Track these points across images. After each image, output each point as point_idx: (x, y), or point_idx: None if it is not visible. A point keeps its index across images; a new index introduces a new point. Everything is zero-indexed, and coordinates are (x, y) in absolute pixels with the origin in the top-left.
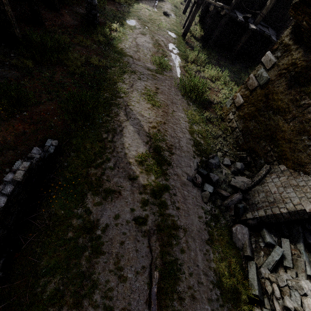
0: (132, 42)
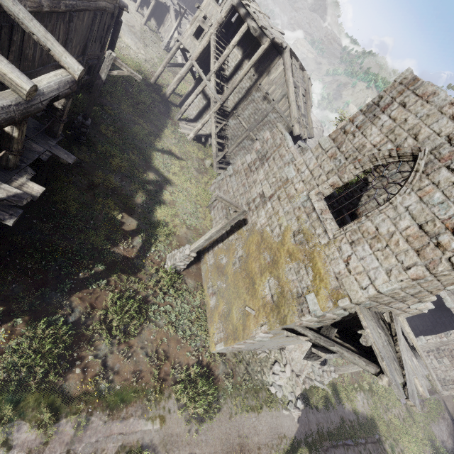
0: None
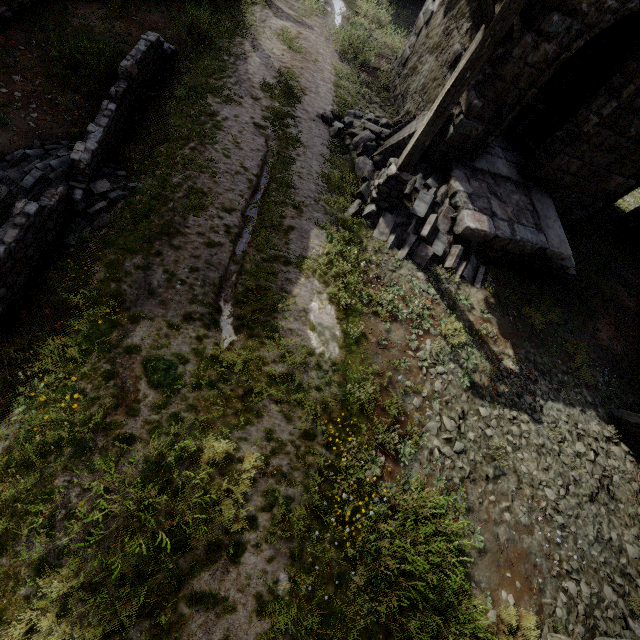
0: None
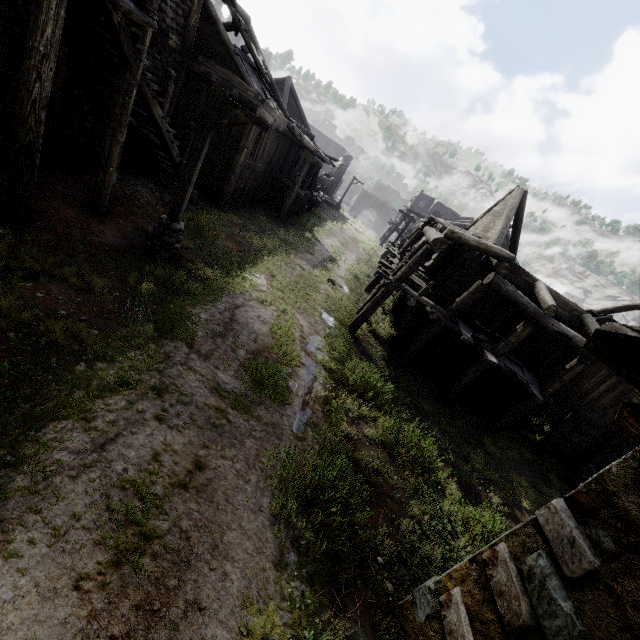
0: (224, 311)
